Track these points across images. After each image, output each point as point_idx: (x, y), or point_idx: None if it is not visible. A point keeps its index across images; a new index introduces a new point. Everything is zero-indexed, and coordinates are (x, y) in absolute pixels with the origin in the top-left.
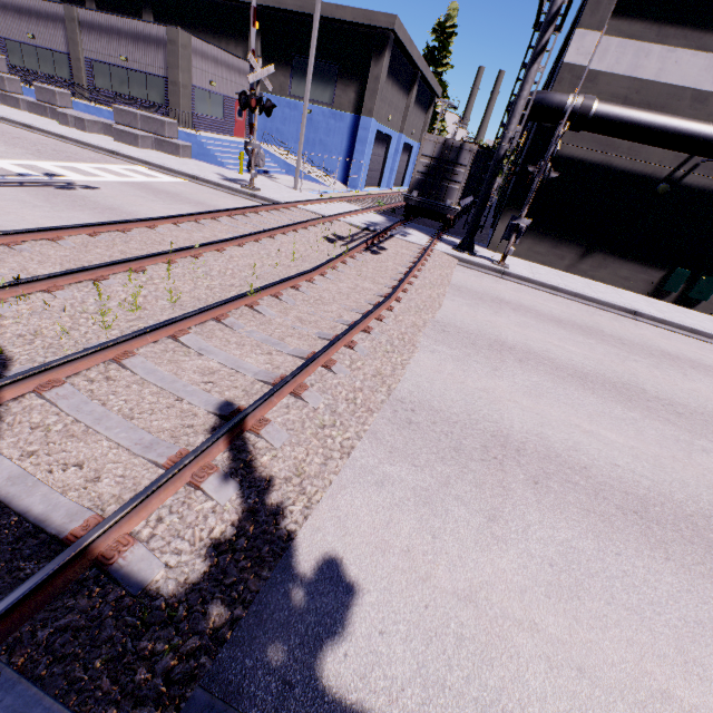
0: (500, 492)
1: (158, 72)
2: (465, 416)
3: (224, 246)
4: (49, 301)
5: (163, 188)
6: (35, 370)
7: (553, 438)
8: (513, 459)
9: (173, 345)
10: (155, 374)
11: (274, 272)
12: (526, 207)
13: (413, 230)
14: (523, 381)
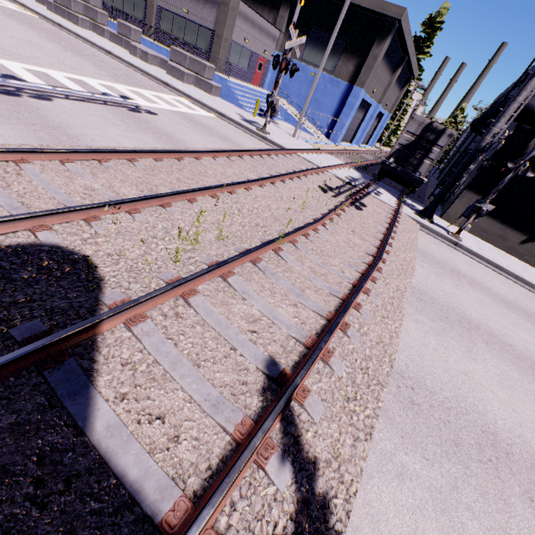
0: (503, 507)
1: (209, 26)
2: (455, 402)
3: (250, 185)
4: (130, 222)
5: (200, 121)
6: (128, 305)
7: (533, 443)
8: (505, 464)
9: (223, 285)
10: (212, 316)
11: (286, 215)
12: (493, 195)
13: (383, 189)
14: (494, 368)
